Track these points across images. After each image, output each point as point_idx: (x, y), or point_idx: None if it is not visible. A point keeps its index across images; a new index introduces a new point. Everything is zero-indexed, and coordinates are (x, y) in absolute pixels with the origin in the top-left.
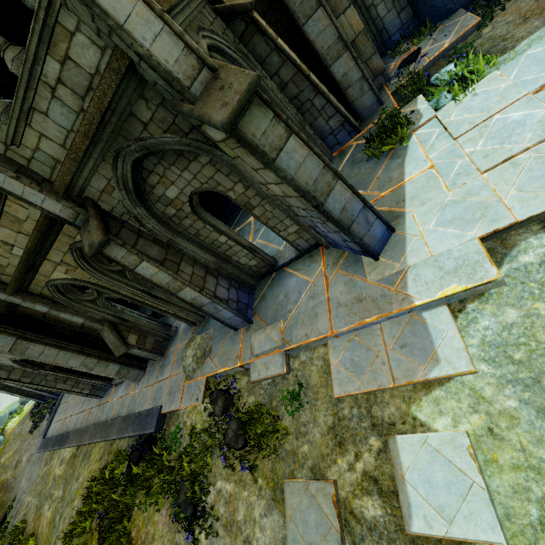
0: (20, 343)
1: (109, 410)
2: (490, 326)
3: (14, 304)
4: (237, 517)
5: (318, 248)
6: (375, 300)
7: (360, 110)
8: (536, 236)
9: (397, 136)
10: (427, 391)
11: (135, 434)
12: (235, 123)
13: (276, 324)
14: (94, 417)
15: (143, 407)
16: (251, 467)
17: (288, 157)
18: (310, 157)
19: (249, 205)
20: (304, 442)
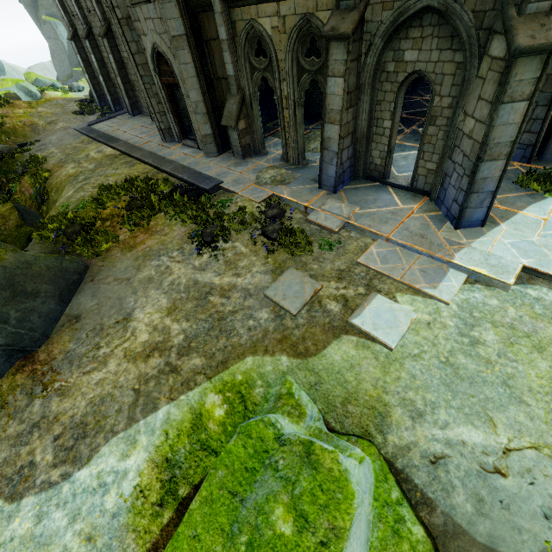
0: (184, 40)
1: (169, 153)
2: (477, 298)
3: (207, 7)
4: (239, 263)
5: (424, 196)
6: (432, 243)
7: (549, 151)
8: (549, 289)
9: (549, 187)
10: (414, 294)
11: (189, 180)
12: (520, 55)
13: (354, 206)
14: (150, 148)
15: (204, 172)
16: (270, 251)
17: (509, 111)
18: (516, 126)
19: (434, 120)
20: (317, 264)
